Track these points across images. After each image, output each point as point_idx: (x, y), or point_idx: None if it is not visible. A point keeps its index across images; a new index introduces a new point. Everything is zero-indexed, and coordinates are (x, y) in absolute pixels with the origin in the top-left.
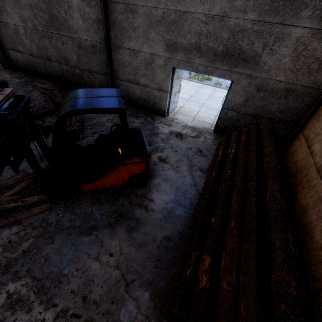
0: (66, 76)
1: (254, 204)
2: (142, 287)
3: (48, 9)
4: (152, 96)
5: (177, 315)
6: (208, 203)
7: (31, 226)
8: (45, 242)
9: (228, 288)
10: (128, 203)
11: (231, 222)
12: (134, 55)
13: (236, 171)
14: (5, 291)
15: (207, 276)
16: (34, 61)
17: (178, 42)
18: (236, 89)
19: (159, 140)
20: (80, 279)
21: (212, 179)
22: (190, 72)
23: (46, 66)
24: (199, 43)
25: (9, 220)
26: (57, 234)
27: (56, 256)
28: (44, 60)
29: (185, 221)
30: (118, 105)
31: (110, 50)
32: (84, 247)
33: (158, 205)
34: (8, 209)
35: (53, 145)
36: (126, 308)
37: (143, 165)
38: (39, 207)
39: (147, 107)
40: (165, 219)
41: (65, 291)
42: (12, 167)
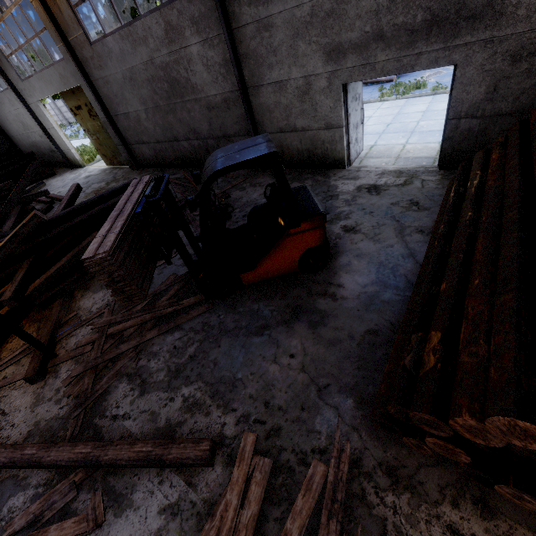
0: (198, 154)
1: (515, 241)
2: (341, 393)
3: (166, 76)
4: (318, 142)
5: (398, 419)
6: (433, 269)
7: (193, 330)
8: (211, 346)
9: (471, 360)
10: (305, 293)
11: (474, 280)
12: (280, 89)
13: (482, 209)
14: (180, 394)
15: (436, 355)
16: (161, 149)
17: (344, 40)
18: (466, 77)
19: (341, 203)
20: (258, 383)
21: (438, 235)
22: (381, 87)
23: (174, 150)
24: (379, 25)
25: (170, 325)
26: (222, 337)
27: (225, 360)
28: (171, 142)
29: (399, 307)
30: (268, 150)
31: (248, 96)
32: (257, 349)
33: (352, 291)
34: (166, 314)
35: (201, 222)
36: (322, 416)
37: (318, 233)
38: (198, 309)
39: (314, 162)
40: (365, 307)
41: (243, 396)
42: (165, 258)
